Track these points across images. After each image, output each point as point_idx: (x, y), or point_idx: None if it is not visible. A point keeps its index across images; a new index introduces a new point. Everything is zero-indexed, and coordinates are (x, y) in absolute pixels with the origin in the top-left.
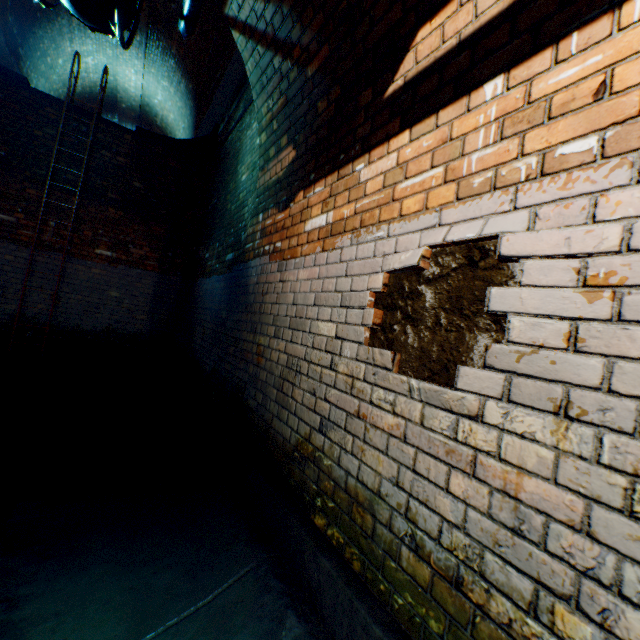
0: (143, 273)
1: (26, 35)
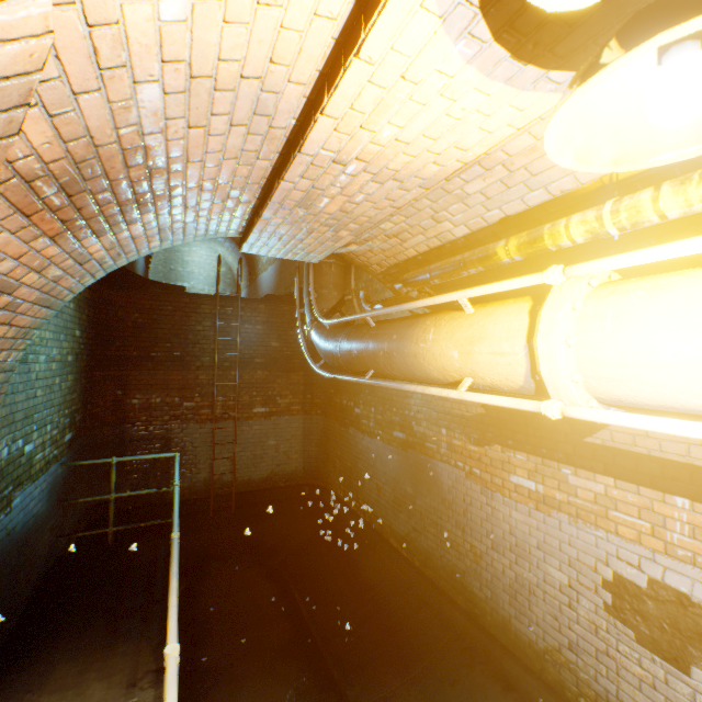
0: (290, 418)
1: None
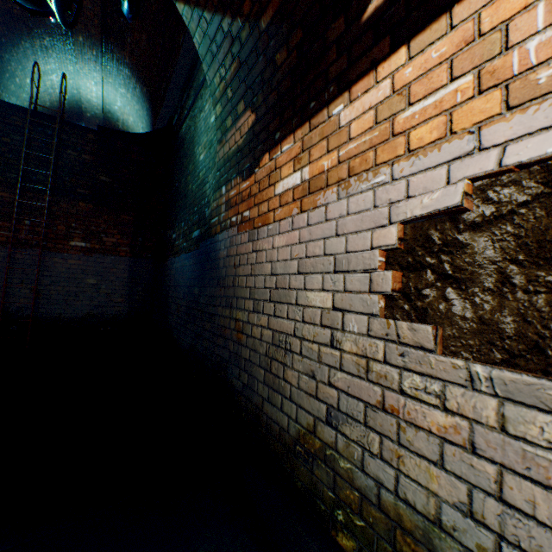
0: (117, 259)
1: None
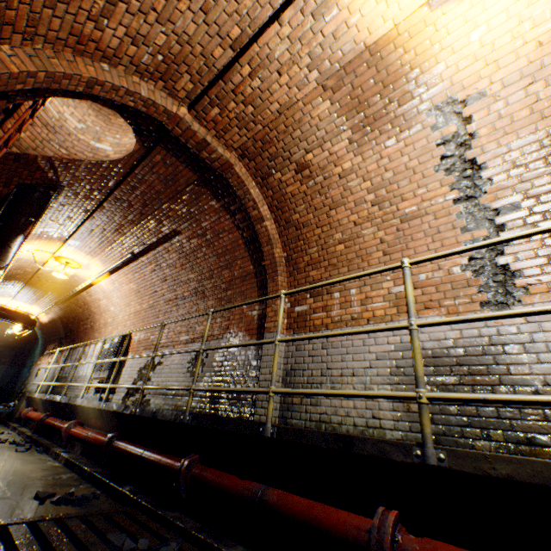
0: (5, 366)
1: None
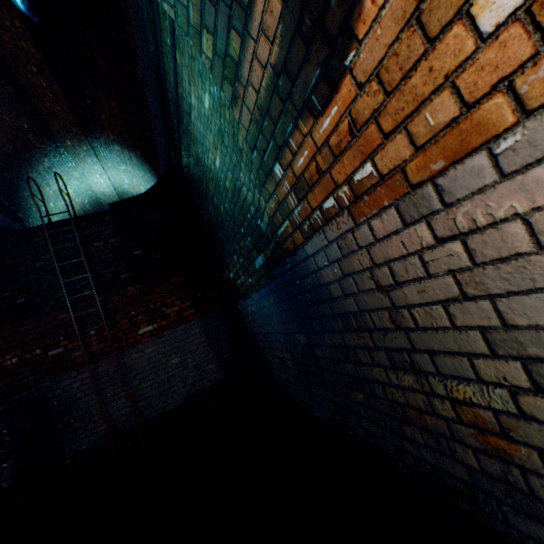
0: (187, 326)
1: (16, 202)
